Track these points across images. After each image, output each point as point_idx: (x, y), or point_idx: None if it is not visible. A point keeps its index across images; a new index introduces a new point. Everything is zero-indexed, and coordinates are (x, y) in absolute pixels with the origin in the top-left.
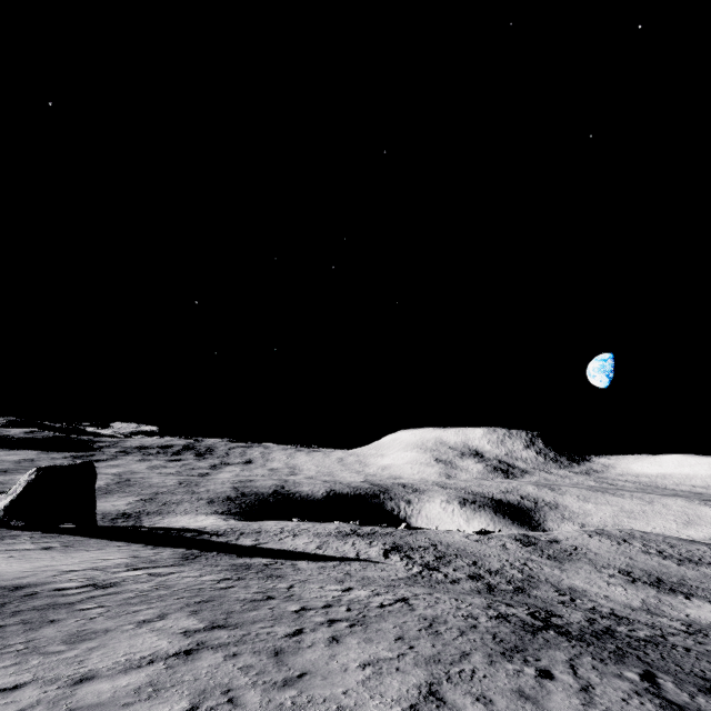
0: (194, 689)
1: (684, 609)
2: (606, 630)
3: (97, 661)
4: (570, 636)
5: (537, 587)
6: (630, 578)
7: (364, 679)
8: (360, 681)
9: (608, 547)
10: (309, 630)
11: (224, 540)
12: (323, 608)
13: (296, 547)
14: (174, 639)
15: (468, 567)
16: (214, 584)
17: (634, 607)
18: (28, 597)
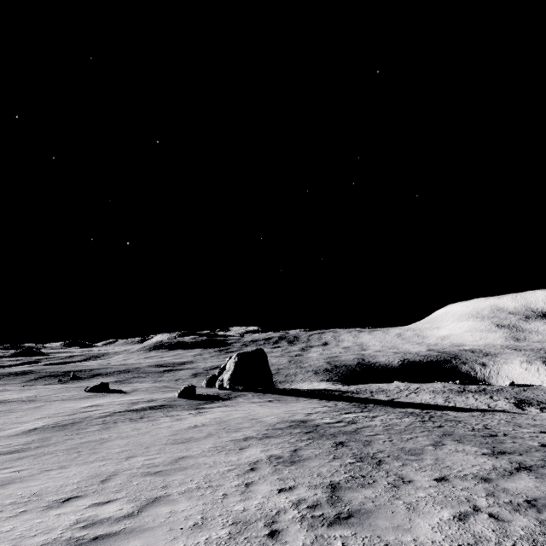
0: None
1: None
2: None
3: (460, 468)
4: None
5: None
6: None
7: None
8: None
9: None
10: None
11: (364, 396)
12: None
13: (426, 401)
14: (488, 458)
15: None
16: (424, 424)
17: None
18: (319, 427)
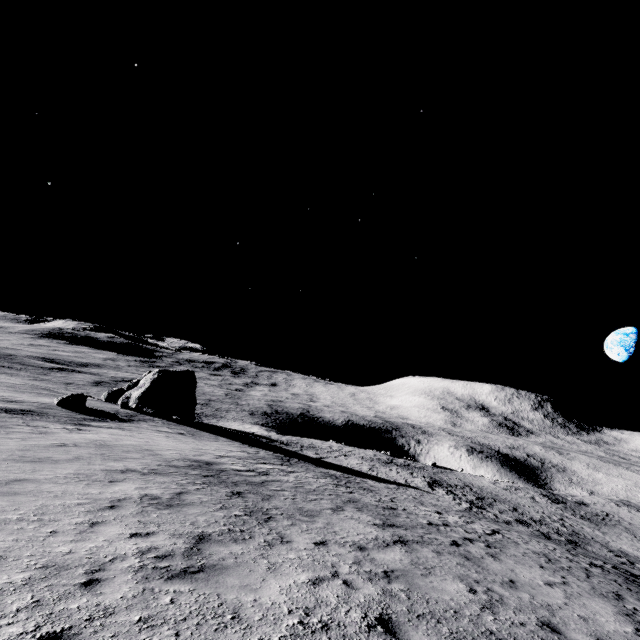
0: (451, 574)
1: None
2: None
3: (345, 535)
4: None
5: (588, 543)
6: None
7: (565, 596)
8: (564, 597)
9: None
10: (462, 543)
11: (293, 449)
12: (445, 526)
13: (352, 465)
14: (376, 529)
15: (511, 512)
16: (337, 488)
17: None
18: (224, 472)
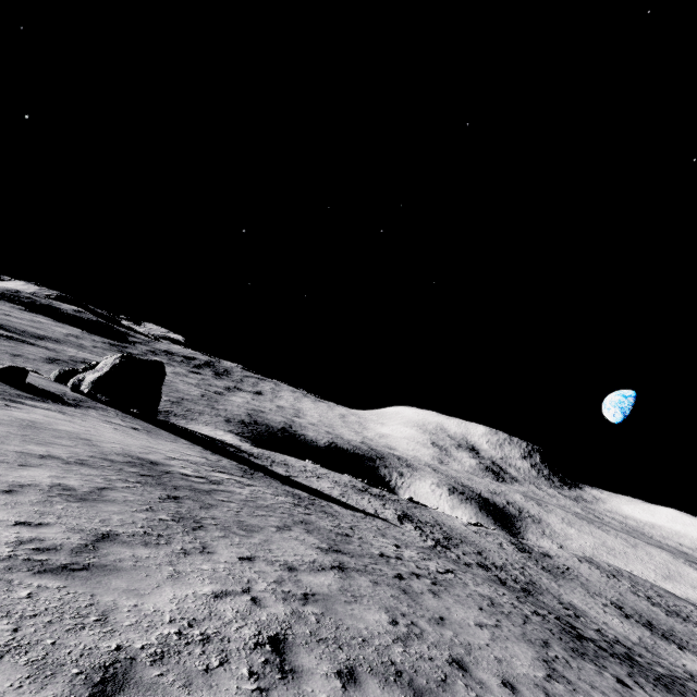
0: (379, 604)
1: (680, 658)
2: (629, 656)
3: (280, 554)
4: (609, 652)
5: (541, 593)
6: (623, 612)
7: (491, 638)
8: (489, 639)
9: (598, 576)
10: (407, 577)
11: (262, 463)
12: (397, 559)
13: (322, 488)
14: (318, 552)
15: (475, 555)
16: (294, 507)
17: (633, 641)
18: (169, 474)
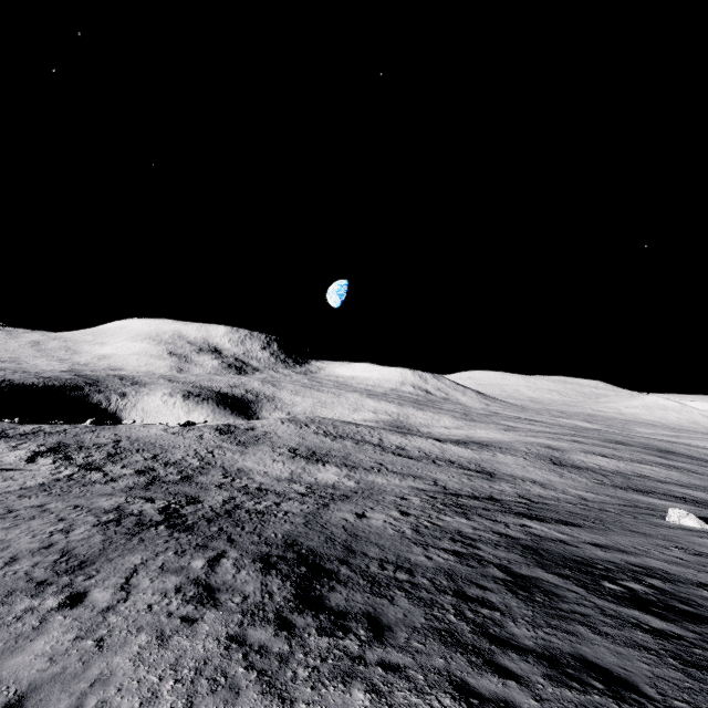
0: None
1: (317, 474)
2: (232, 509)
3: None
4: (180, 527)
5: (207, 473)
6: (294, 454)
7: None
8: None
9: (292, 431)
10: None
11: None
12: None
13: None
14: None
15: (144, 461)
16: None
17: (283, 478)
18: None
